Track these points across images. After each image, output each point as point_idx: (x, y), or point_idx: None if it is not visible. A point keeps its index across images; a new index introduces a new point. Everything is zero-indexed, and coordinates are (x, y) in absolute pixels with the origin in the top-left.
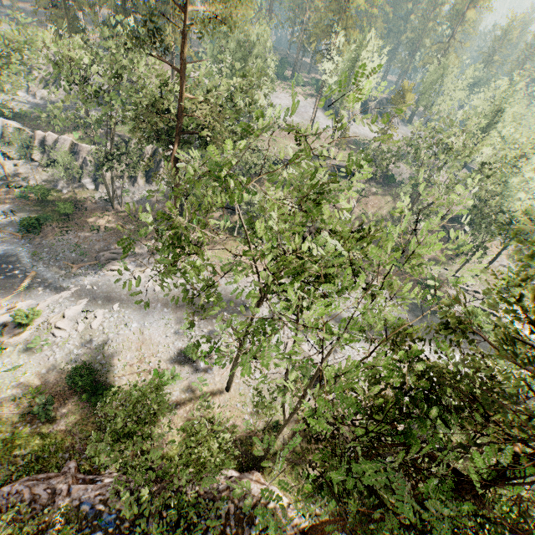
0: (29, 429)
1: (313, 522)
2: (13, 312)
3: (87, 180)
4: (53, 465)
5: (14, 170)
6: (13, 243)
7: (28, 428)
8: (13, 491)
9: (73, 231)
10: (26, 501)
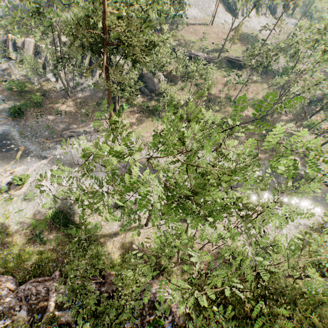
0: (32, 248)
1: None
2: (14, 174)
3: (49, 74)
4: (48, 270)
5: (0, 66)
6: (8, 125)
7: (31, 248)
8: (26, 288)
9: (44, 115)
10: (34, 294)
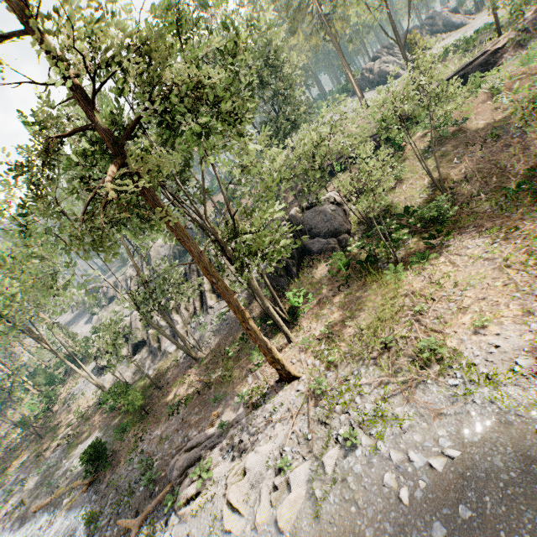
0: None
1: None
2: None
3: (167, 343)
4: None
5: (112, 379)
6: (79, 504)
7: None
8: None
9: (148, 431)
10: None
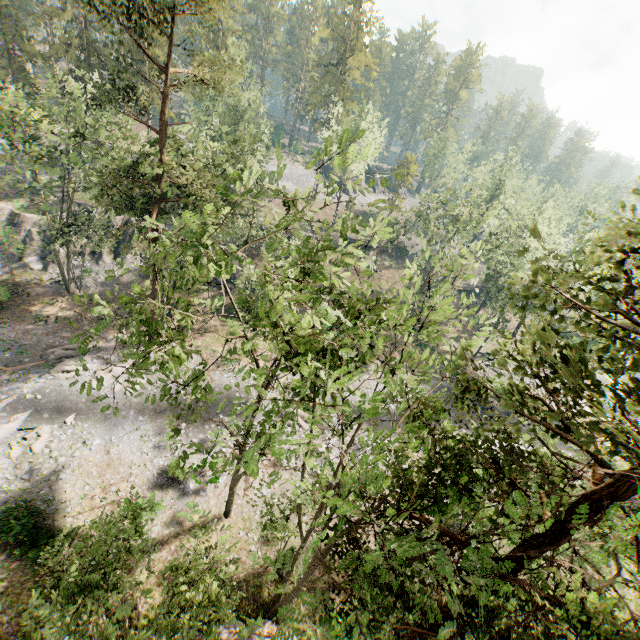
0: None
1: None
2: None
3: (32, 258)
4: None
5: None
6: None
7: None
8: None
9: (9, 323)
10: None
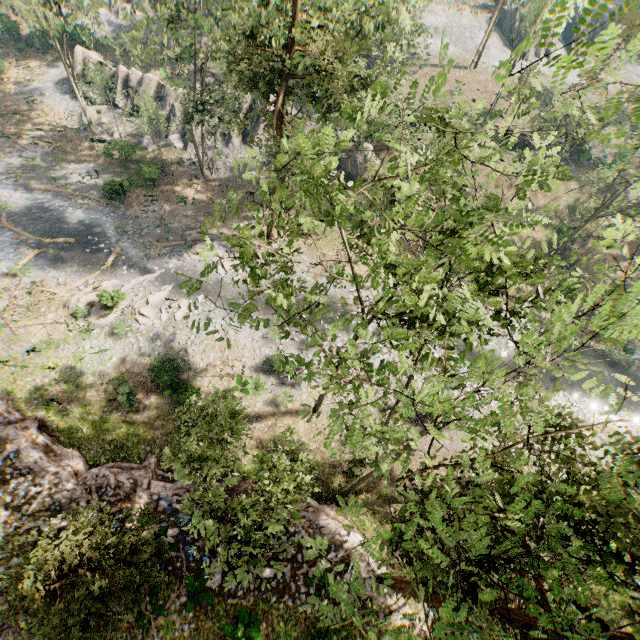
0: (115, 415)
1: (391, 571)
2: (99, 291)
3: (175, 135)
4: (136, 455)
5: (97, 118)
6: (98, 211)
7: (113, 414)
8: (100, 474)
9: (158, 201)
10: (111, 486)
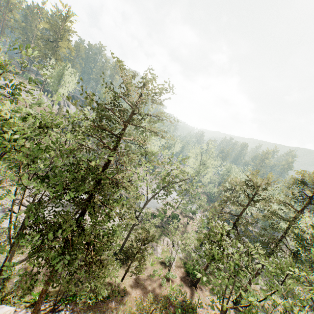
0: None
1: None
2: None
3: None
4: None
5: None
6: None
7: None
8: None
9: None
10: None
